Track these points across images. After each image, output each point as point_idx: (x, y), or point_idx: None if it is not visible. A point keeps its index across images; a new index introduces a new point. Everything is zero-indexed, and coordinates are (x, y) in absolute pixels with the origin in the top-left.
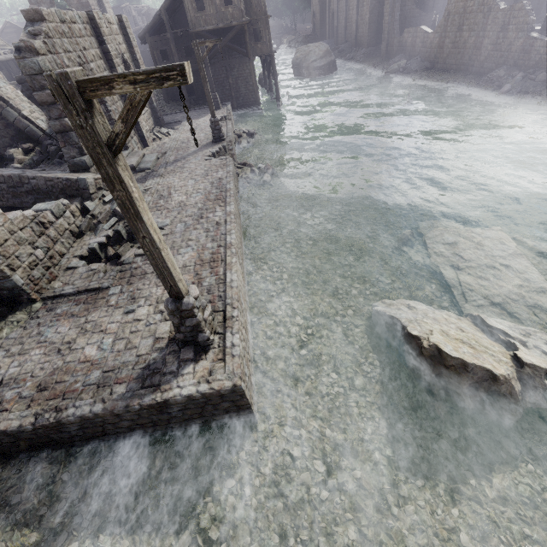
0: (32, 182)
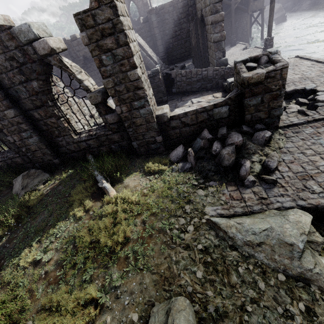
0: (203, 73)
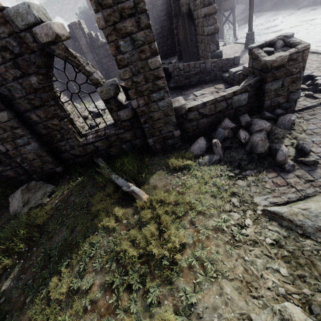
0: (201, 66)
